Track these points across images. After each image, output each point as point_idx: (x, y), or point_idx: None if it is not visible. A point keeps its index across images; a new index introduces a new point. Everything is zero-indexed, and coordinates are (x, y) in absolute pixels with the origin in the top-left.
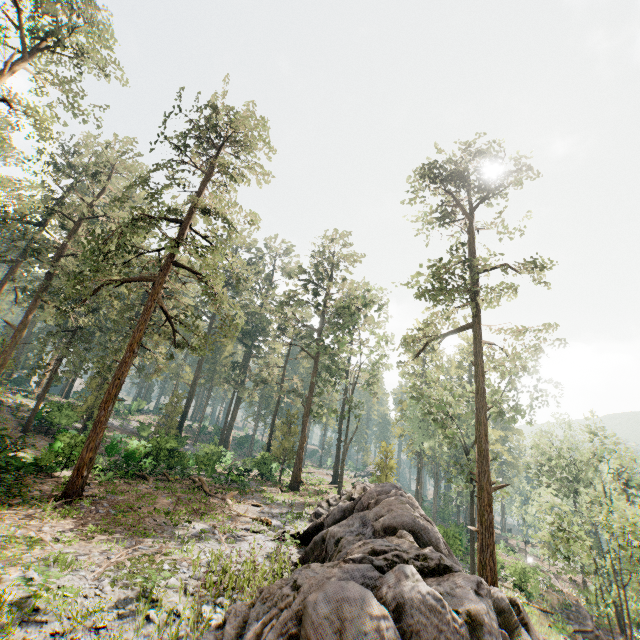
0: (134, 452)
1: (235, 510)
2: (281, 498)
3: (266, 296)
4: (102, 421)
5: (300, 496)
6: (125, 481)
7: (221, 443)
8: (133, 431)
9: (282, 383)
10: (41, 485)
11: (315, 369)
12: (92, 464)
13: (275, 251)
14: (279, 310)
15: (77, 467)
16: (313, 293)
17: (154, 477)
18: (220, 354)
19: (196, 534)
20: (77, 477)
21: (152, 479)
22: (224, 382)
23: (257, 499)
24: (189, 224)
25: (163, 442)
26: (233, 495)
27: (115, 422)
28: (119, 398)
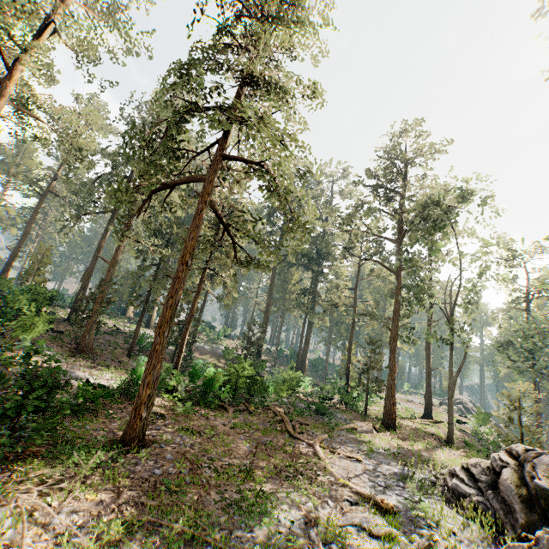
0: (211, 380)
1: (330, 471)
2: (379, 442)
3: (326, 221)
4: (157, 350)
5: (401, 440)
6: (203, 413)
7: (298, 367)
8: (221, 354)
9: (355, 306)
10: (112, 419)
11: (398, 286)
12: (151, 402)
13: (331, 175)
14: (347, 223)
15: (134, 406)
16: (386, 197)
17: (234, 407)
18: (288, 283)
19: (282, 543)
20: (135, 419)
21: (231, 410)
22: (294, 308)
23: (351, 444)
24: (236, 109)
25: (240, 369)
26: (322, 439)
27: (206, 346)
28: (210, 326)
